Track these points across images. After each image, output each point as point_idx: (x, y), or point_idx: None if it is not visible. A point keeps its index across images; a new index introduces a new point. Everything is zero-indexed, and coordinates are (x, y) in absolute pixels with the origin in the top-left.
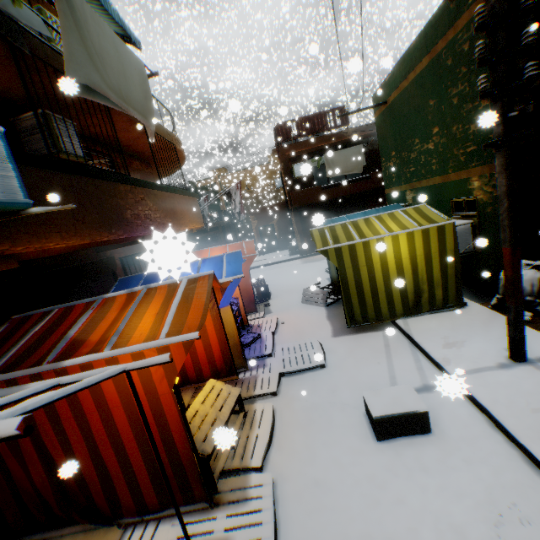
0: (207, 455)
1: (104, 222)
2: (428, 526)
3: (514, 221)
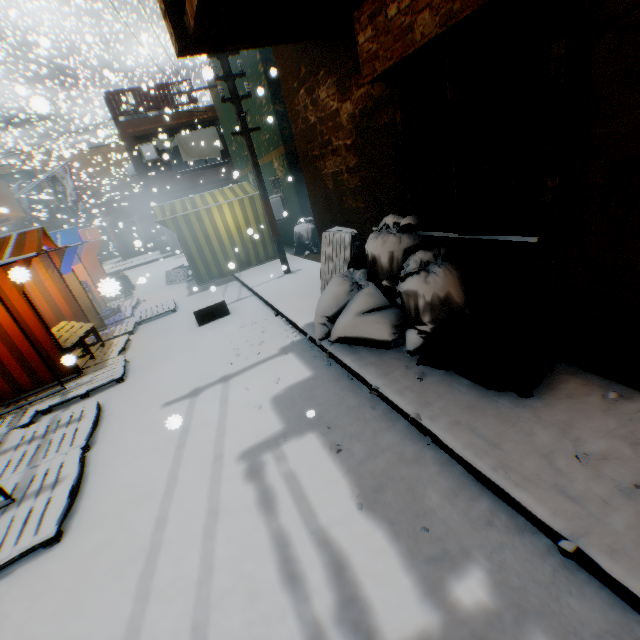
0: (68, 348)
1: None
2: (212, 339)
3: (263, 184)
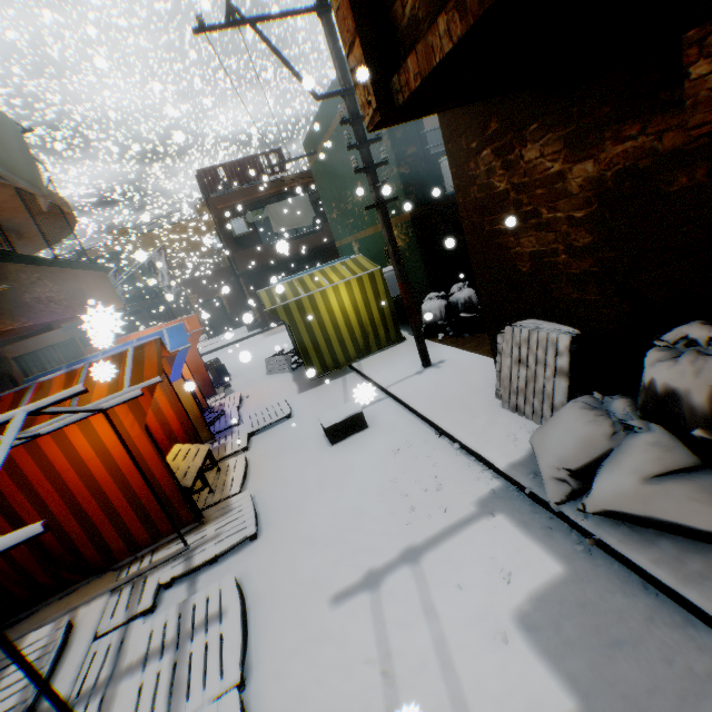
0: (188, 488)
1: (4, 309)
2: (359, 471)
3: (400, 262)
